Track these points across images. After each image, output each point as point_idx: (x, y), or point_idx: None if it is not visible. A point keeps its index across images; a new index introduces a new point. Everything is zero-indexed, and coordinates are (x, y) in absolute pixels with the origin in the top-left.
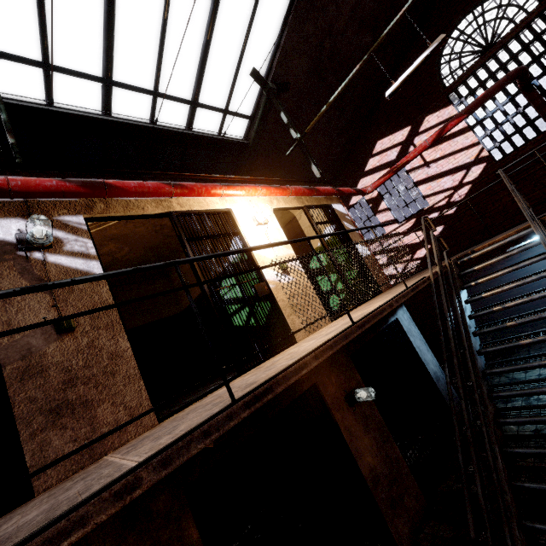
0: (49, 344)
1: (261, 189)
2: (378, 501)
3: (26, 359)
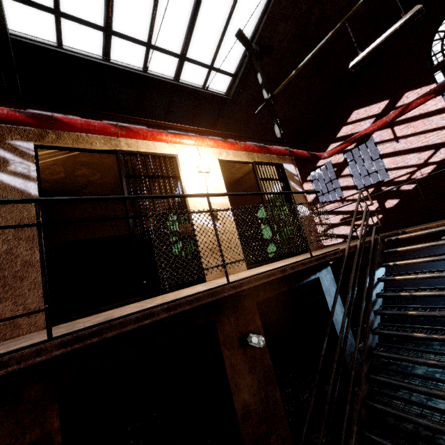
0: None
1: (208, 141)
2: (243, 433)
3: None
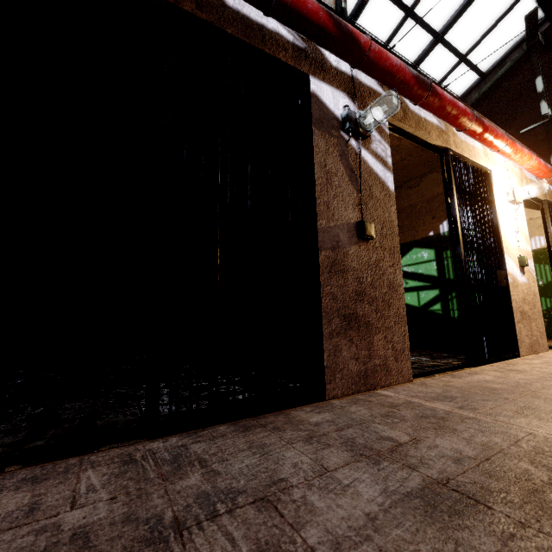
0: (351, 245)
1: (535, 159)
2: None
3: (334, 251)
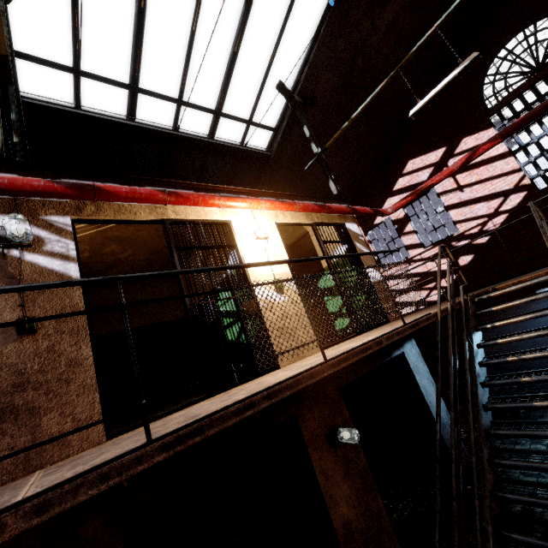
0: (7, 344)
1: (264, 203)
2: None
3: None
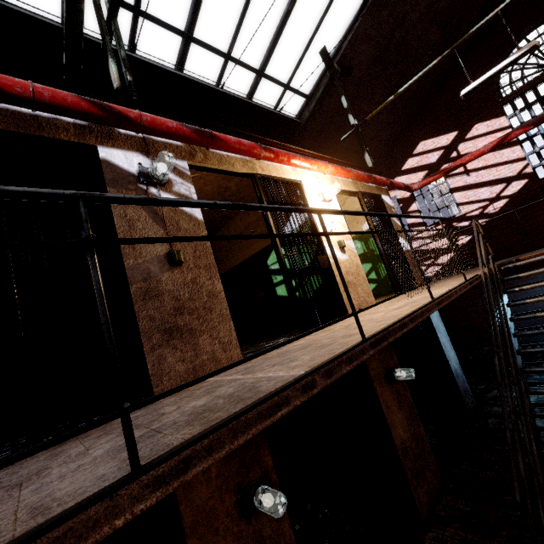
0: (163, 272)
1: (331, 167)
2: (406, 469)
3: (146, 282)
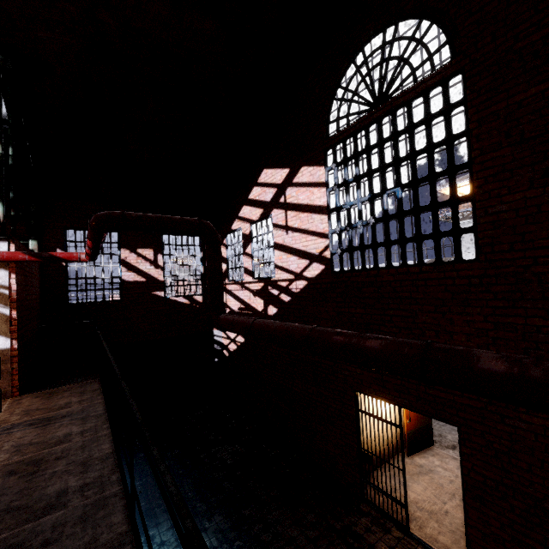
0: None
1: None
2: None
3: None
